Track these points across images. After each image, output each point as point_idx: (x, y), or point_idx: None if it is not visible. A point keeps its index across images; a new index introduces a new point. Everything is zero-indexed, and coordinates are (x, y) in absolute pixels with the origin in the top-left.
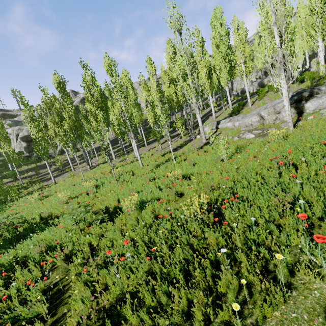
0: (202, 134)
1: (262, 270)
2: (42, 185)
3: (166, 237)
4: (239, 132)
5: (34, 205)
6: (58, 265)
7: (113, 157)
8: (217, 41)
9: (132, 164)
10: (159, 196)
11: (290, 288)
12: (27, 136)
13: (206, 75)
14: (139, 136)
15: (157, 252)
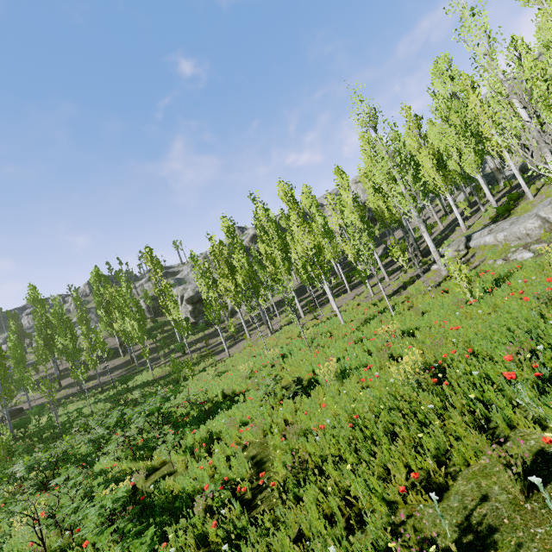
0: (439, 263)
1: (481, 428)
2: (214, 359)
3: (372, 404)
4: (507, 251)
5: (212, 382)
6: (253, 440)
7: (301, 313)
8: (442, 113)
9: (328, 321)
10: (367, 363)
11: (505, 441)
12: (192, 296)
13: (433, 166)
14: (337, 278)
15: (356, 411)
